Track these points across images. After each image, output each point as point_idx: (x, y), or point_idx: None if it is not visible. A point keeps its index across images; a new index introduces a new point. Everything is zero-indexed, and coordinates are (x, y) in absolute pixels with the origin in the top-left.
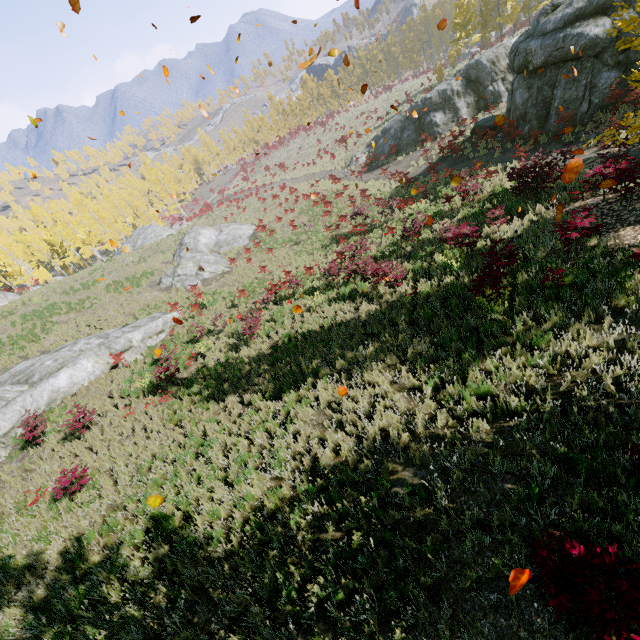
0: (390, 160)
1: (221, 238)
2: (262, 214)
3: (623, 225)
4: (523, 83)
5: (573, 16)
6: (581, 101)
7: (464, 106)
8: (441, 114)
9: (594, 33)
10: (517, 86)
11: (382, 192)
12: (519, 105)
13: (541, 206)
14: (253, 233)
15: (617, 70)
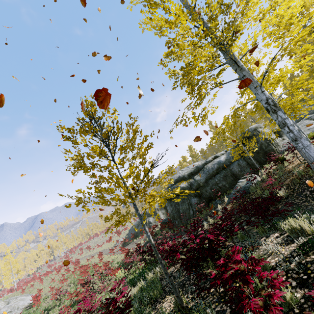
0: (131, 241)
1: (1, 311)
2: (51, 283)
3: (169, 294)
4: (169, 204)
5: (175, 181)
6: (189, 209)
7: (161, 214)
8: (152, 217)
9: (182, 186)
10: (167, 205)
11: (117, 262)
12: (170, 212)
13: (151, 273)
14: (31, 302)
15: (197, 197)
